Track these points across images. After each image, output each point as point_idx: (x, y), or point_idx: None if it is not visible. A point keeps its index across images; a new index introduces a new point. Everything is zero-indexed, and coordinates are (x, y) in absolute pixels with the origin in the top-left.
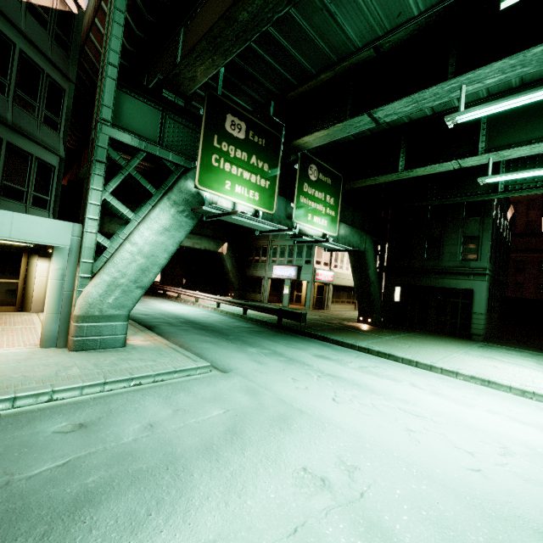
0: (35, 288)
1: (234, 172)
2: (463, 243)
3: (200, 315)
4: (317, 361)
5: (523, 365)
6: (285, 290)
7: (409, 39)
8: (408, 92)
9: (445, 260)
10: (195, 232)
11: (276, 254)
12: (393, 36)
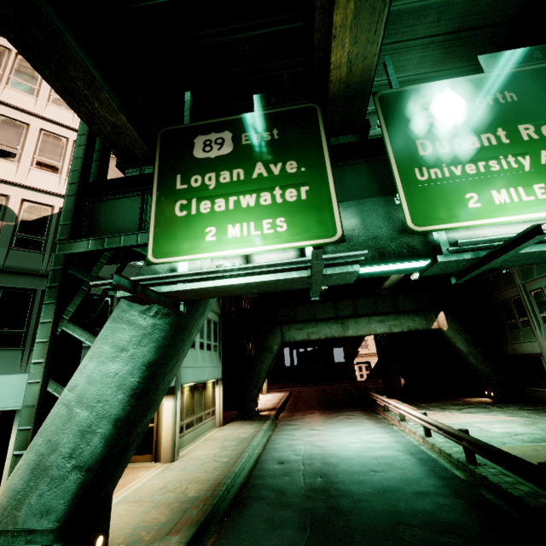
0: (163, 432)
1: (221, 208)
2: None
3: (372, 461)
4: None
5: None
6: None
7: None
8: None
9: None
10: (388, 311)
11: (543, 304)
12: None
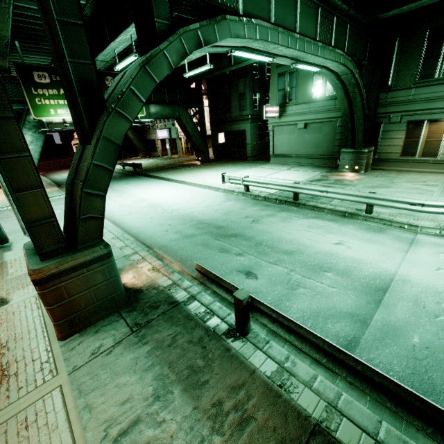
0: None
1: (53, 103)
2: (239, 99)
3: None
4: (119, 186)
5: (230, 171)
6: (167, 146)
7: (95, 11)
8: (104, 48)
9: (233, 112)
10: None
11: (157, 121)
12: (86, 11)
